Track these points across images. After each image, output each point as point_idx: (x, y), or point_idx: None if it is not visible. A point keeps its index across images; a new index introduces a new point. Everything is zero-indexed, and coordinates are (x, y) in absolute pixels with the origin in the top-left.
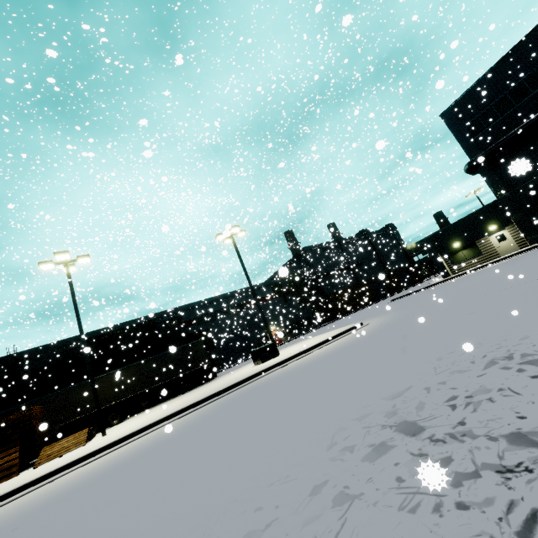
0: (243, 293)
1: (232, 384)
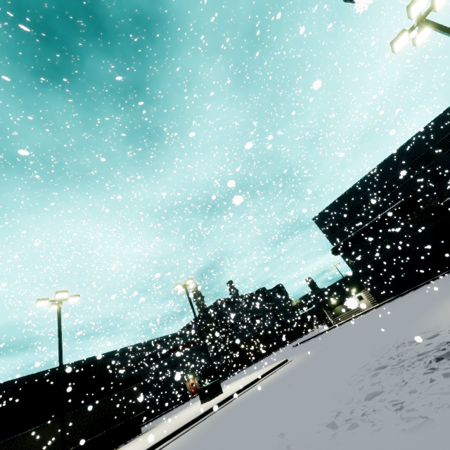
0: (166, 340)
1: (204, 412)
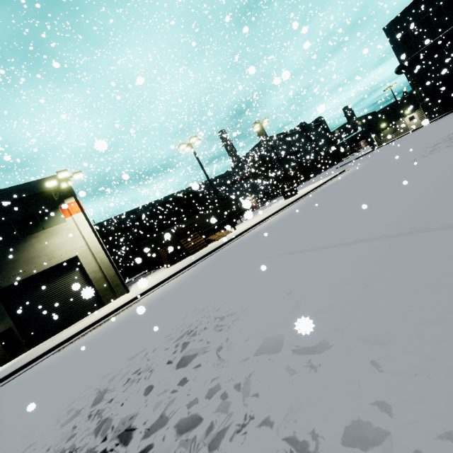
0: (228, 176)
1: (301, 196)
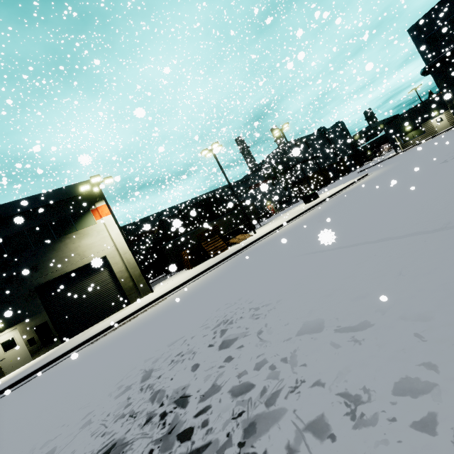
0: (246, 181)
1: (322, 200)
